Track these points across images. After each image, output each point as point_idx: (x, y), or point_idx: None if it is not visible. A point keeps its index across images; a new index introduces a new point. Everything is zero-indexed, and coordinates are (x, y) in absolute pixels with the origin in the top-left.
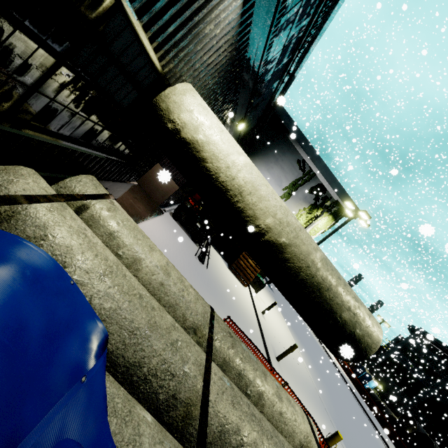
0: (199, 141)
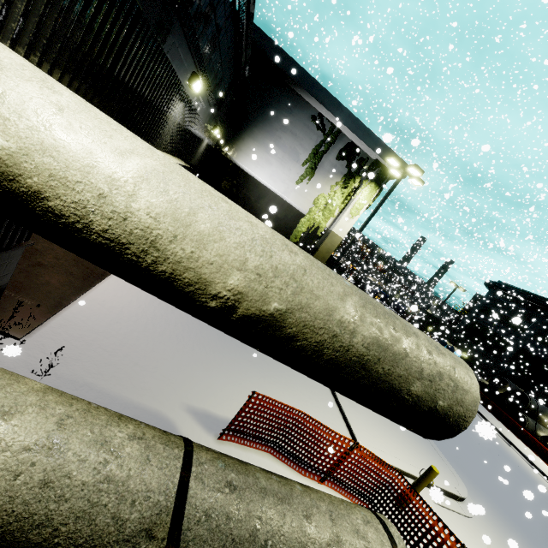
0: (1, 153)
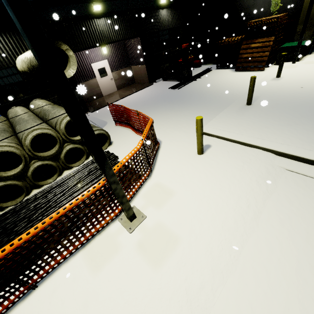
0: (20, 68)
